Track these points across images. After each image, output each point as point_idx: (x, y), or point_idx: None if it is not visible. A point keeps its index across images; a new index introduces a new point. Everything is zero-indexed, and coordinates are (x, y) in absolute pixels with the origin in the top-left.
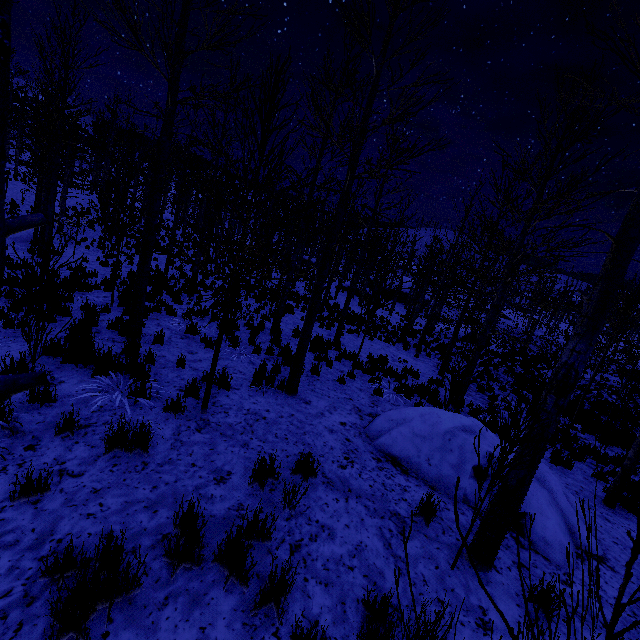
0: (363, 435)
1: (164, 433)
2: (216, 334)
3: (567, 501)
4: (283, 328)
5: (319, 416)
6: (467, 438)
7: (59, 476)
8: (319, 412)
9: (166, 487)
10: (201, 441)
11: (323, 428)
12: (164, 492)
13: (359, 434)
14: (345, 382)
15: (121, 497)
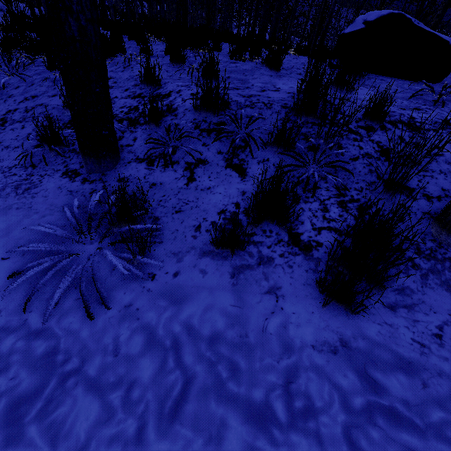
0: None
1: None
2: None
3: None
4: None
5: None
6: None
7: None
8: None
9: None
10: None
11: None
12: None
13: None
14: None
15: None
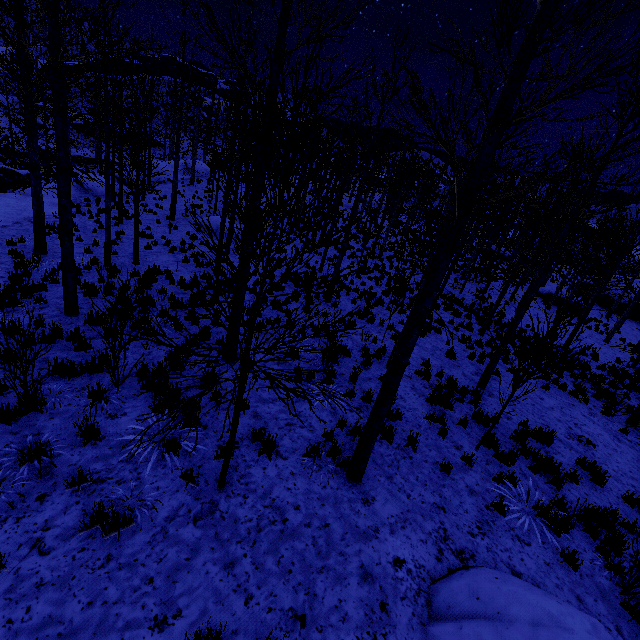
0: (421, 598)
1: (159, 513)
2: (319, 360)
3: None
4: (412, 356)
5: (367, 536)
6: None
7: (31, 547)
8: (373, 526)
9: (100, 608)
10: (186, 540)
11: (356, 567)
12: (92, 616)
13: (415, 594)
14: (449, 473)
15: (52, 605)
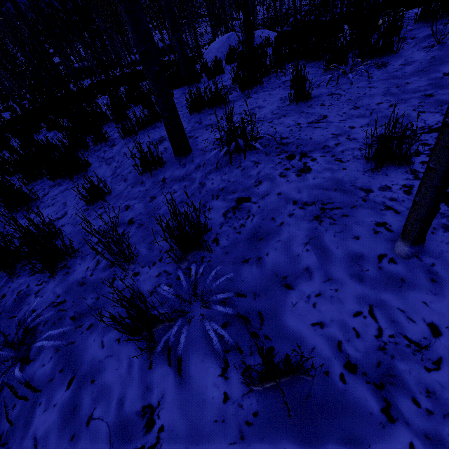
0: None
1: None
2: None
3: (275, 34)
4: None
5: None
6: (234, 35)
7: None
8: None
9: None
10: None
11: None
12: None
13: None
14: None
15: None
